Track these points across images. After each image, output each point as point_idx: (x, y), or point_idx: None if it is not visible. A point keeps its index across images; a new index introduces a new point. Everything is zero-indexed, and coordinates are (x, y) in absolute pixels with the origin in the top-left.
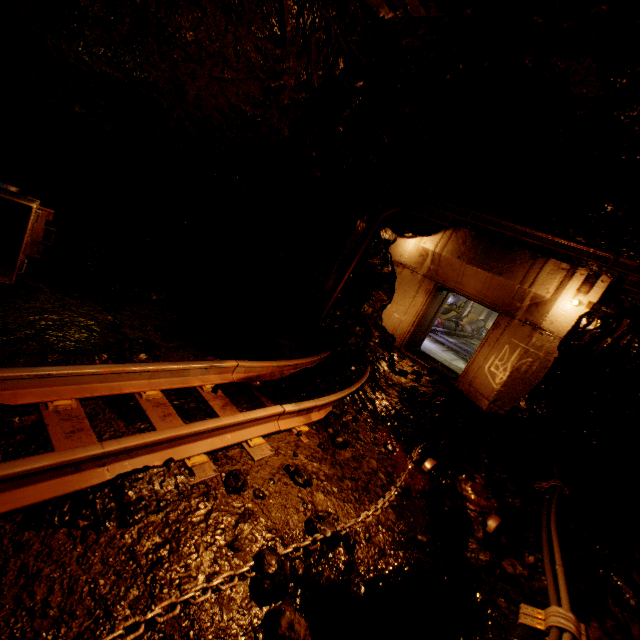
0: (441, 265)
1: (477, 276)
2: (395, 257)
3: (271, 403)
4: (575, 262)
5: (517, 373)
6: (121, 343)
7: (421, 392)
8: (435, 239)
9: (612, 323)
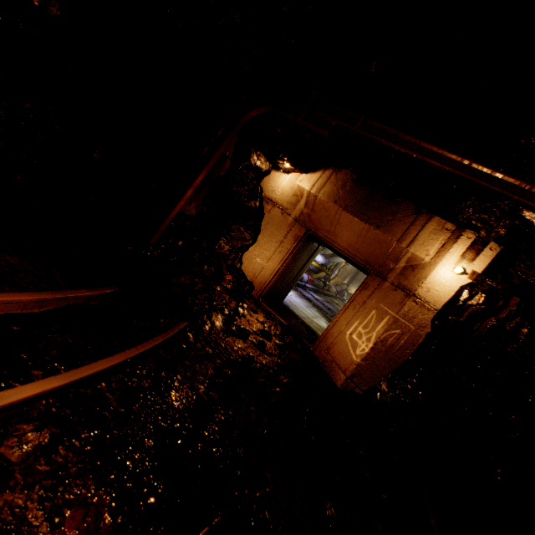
0: (315, 209)
1: (352, 226)
2: (266, 192)
3: None
4: (462, 223)
5: (382, 346)
6: None
7: (256, 368)
8: (313, 178)
9: (499, 300)
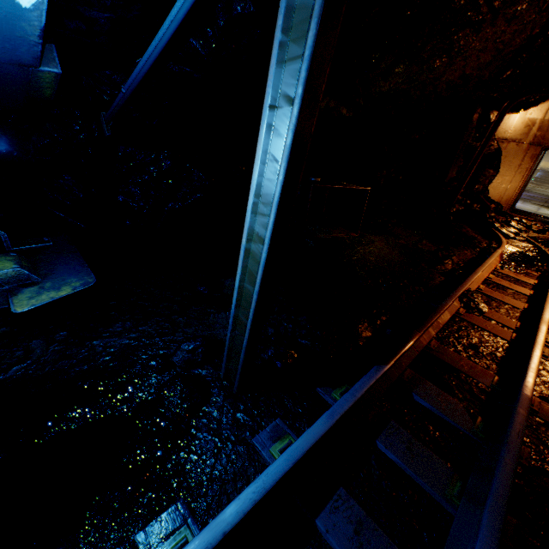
0: None
1: None
2: (498, 135)
3: (524, 270)
4: None
5: None
6: (436, 254)
7: None
8: (543, 107)
9: None
